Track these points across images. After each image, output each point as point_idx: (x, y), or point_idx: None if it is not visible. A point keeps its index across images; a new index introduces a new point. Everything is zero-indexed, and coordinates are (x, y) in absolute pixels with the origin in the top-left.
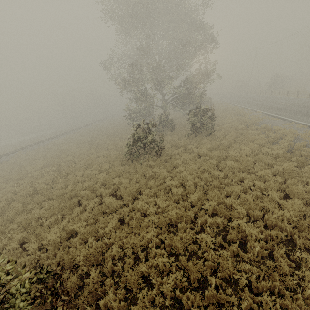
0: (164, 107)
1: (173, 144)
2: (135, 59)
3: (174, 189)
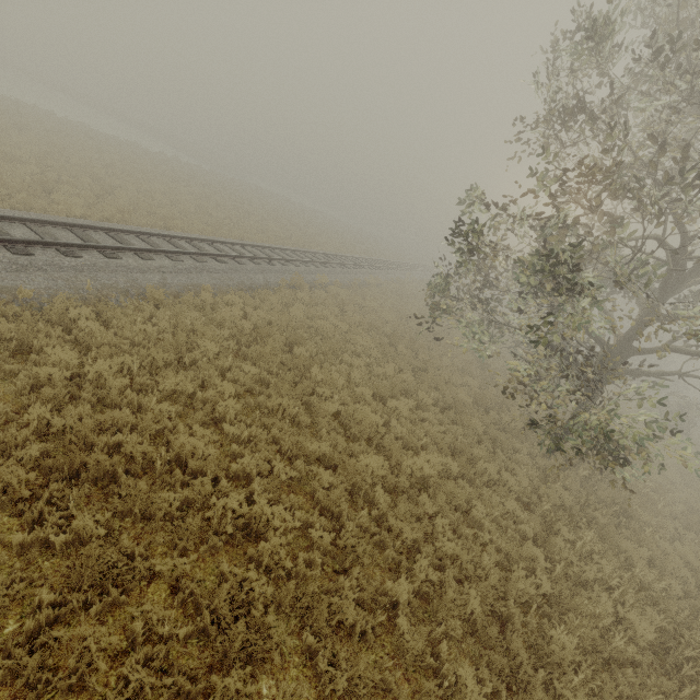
0: None
1: None
2: None
3: None
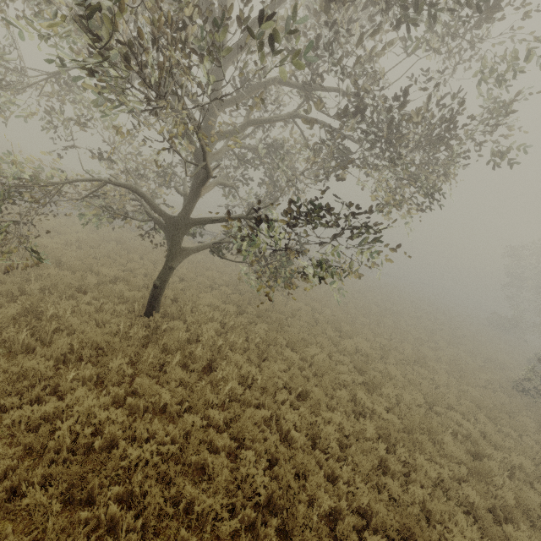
0: None
1: None
2: None
3: None
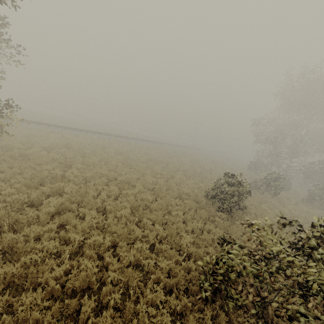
0: (287, 171)
1: (286, 197)
2: (282, 126)
3: (285, 212)
